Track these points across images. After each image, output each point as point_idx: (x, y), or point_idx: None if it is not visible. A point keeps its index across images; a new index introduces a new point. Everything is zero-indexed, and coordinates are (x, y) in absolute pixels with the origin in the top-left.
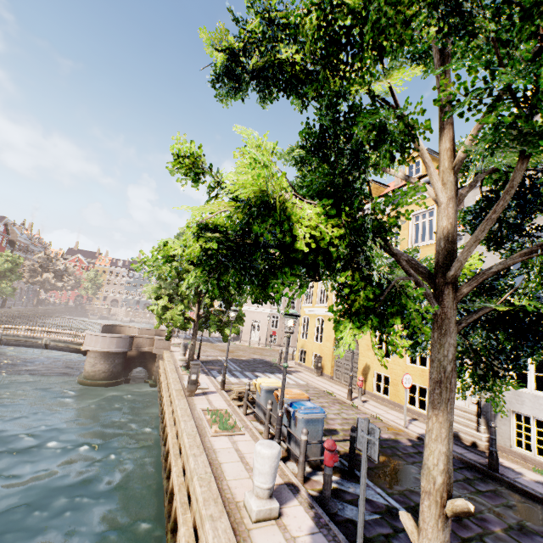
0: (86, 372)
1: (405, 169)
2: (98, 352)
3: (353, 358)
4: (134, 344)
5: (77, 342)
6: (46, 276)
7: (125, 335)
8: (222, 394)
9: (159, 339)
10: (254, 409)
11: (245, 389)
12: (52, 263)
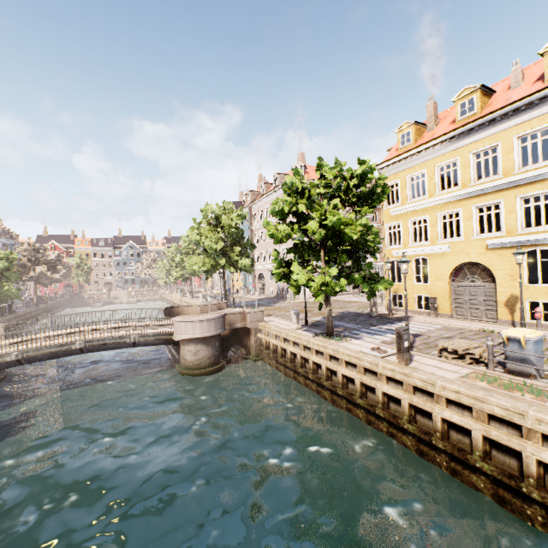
0: (189, 362)
1: (546, 60)
2: (197, 339)
3: (521, 291)
4: (226, 323)
5: (164, 333)
6: (39, 269)
7: (220, 315)
8: (421, 355)
9: (252, 312)
10: (525, 365)
11: (488, 345)
12: (40, 254)
